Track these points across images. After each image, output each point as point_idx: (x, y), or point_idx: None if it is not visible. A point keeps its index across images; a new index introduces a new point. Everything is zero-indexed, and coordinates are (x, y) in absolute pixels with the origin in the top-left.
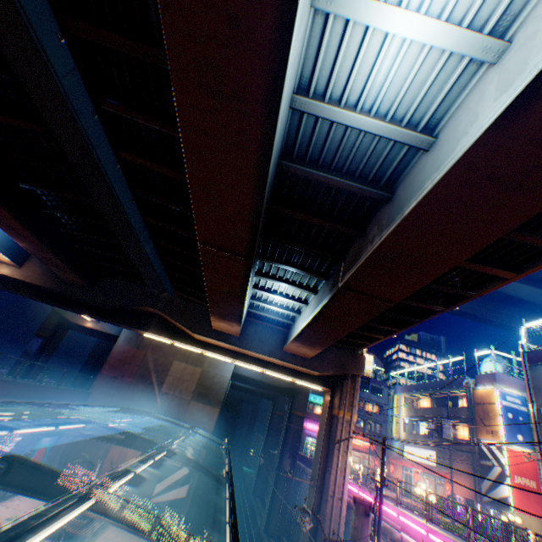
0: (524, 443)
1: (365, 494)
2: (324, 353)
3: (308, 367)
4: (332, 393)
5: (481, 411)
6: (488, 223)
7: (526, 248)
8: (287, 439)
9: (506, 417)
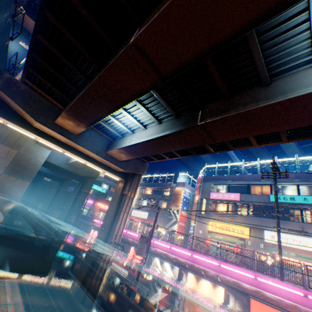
0: (186, 210)
1: (132, 233)
2: (129, 160)
3: (119, 166)
4: (125, 182)
5: (175, 197)
6: (309, 118)
7: (270, 135)
8: (75, 205)
9: (183, 200)
